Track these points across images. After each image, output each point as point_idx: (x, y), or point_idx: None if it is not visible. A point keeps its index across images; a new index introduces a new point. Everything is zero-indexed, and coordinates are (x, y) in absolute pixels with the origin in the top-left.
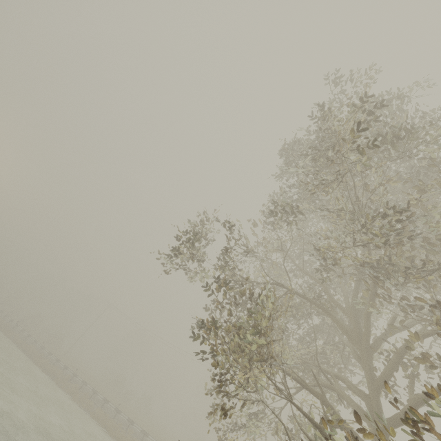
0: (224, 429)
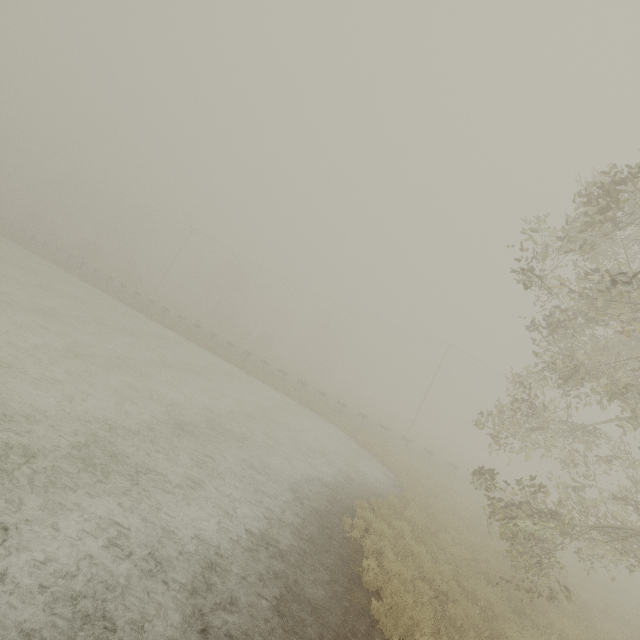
0: (496, 435)
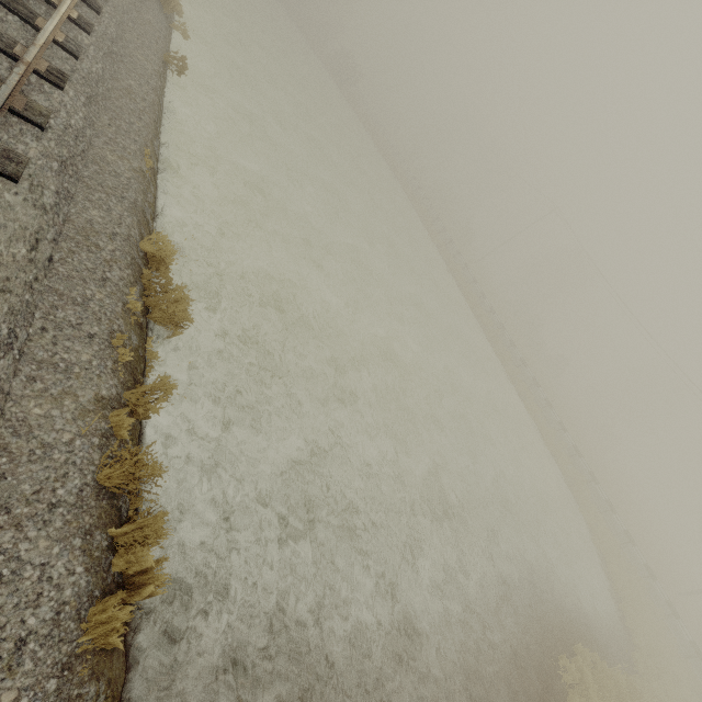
0: None
